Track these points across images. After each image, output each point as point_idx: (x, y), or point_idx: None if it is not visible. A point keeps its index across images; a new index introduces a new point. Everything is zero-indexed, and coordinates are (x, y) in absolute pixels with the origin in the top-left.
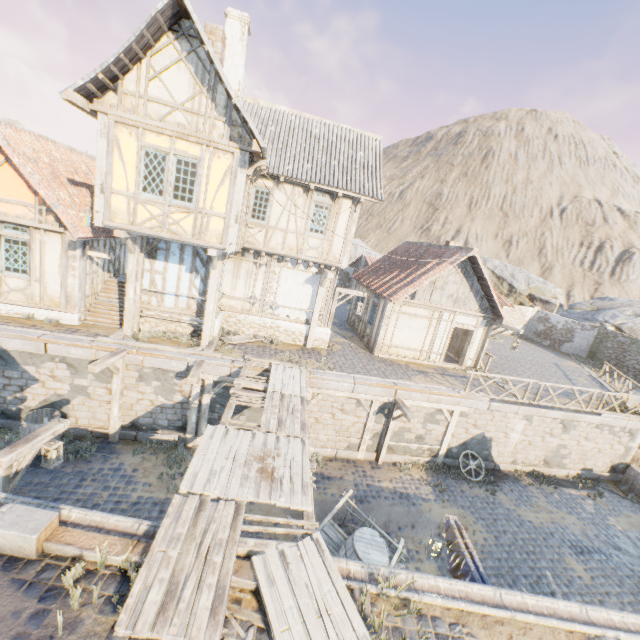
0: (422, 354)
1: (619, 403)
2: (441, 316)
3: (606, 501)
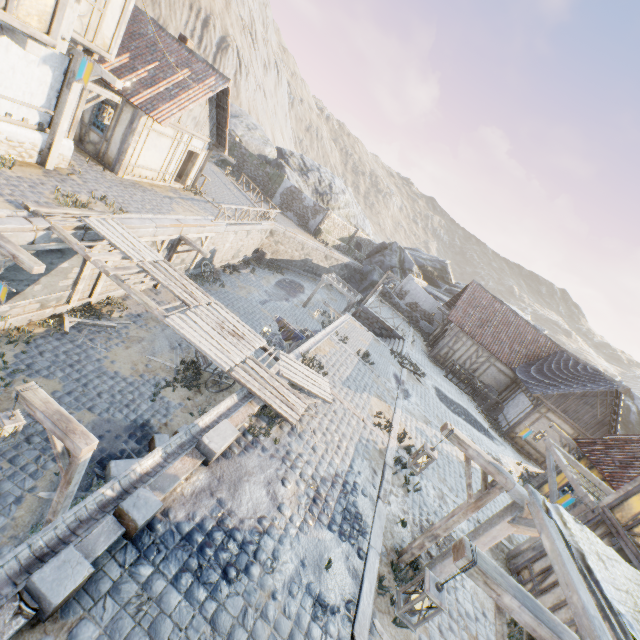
0: (160, 175)
1: (259, 211)
2: (183, 138)
3: (256, 273)
